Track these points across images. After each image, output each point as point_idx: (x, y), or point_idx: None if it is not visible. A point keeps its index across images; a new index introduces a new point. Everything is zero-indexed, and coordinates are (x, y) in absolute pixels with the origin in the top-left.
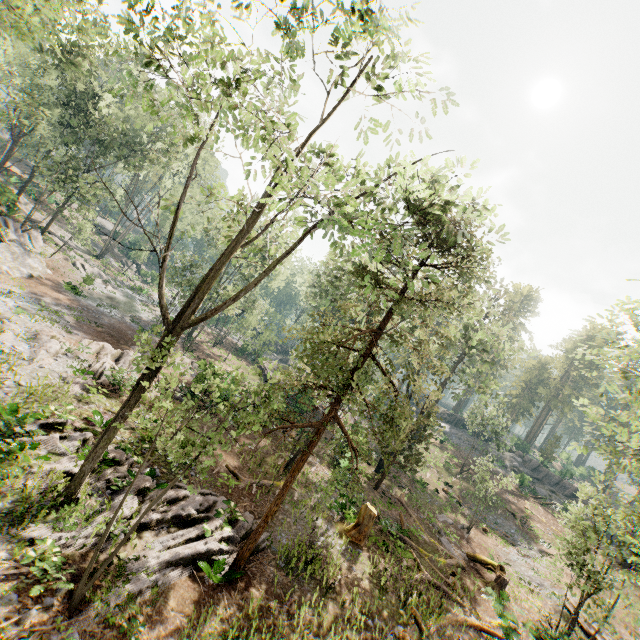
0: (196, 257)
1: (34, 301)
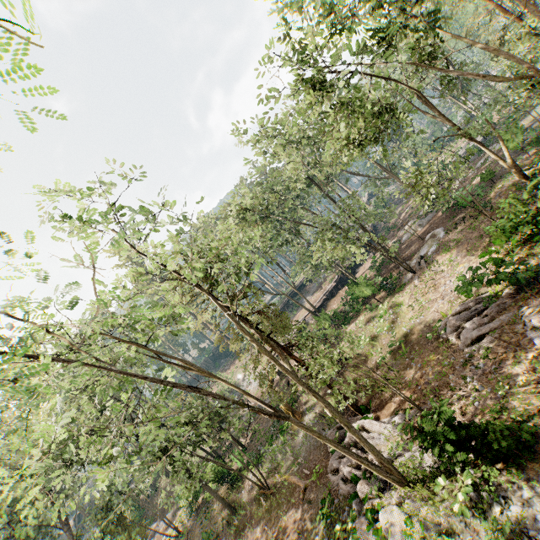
0: None
1: None
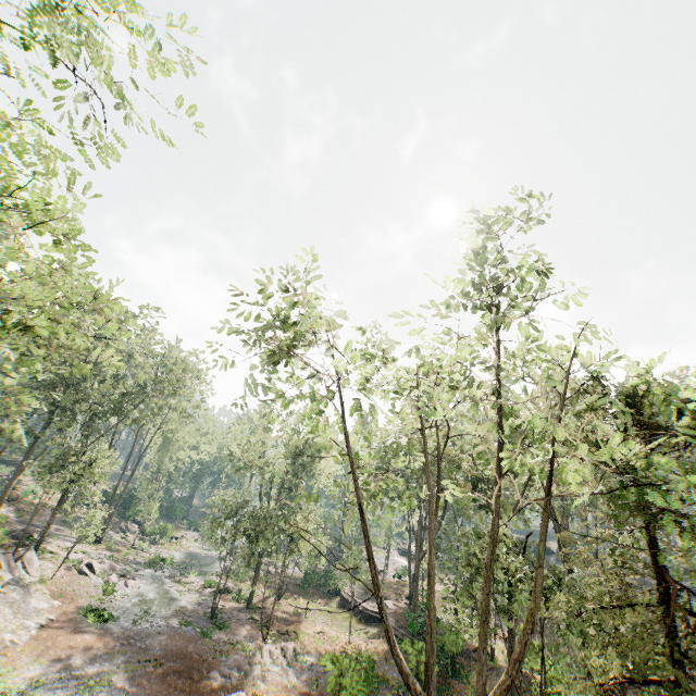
0: (236, 495)
1: (66, 676)
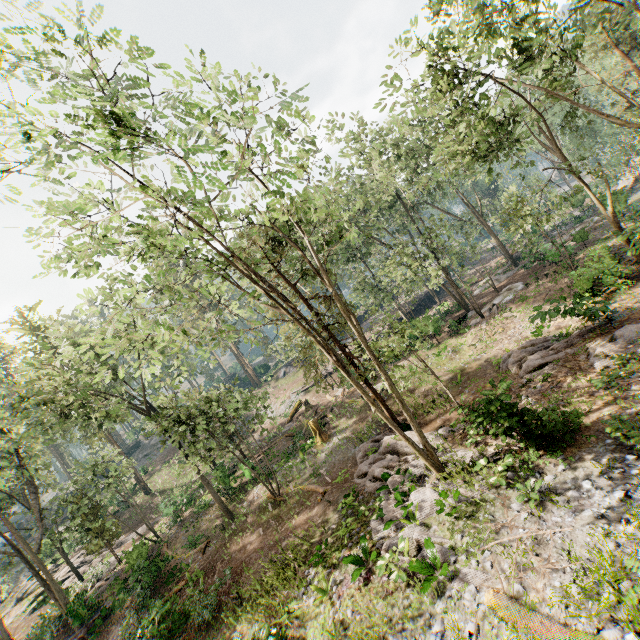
0: None
1: None
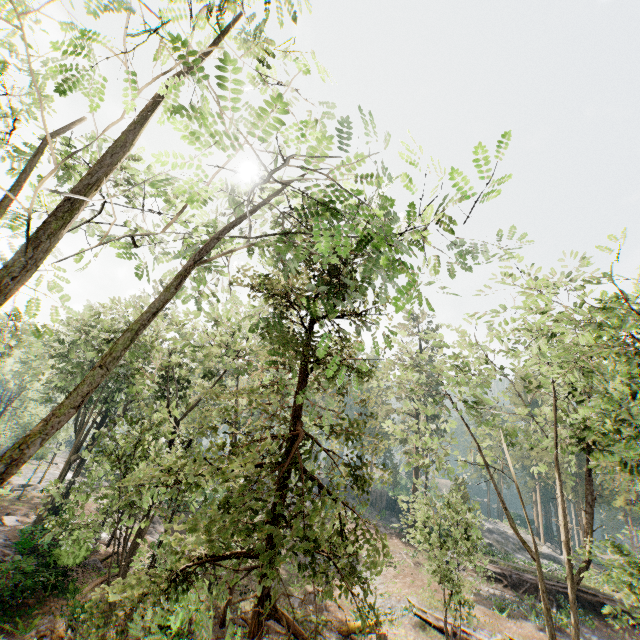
0: None
1: None
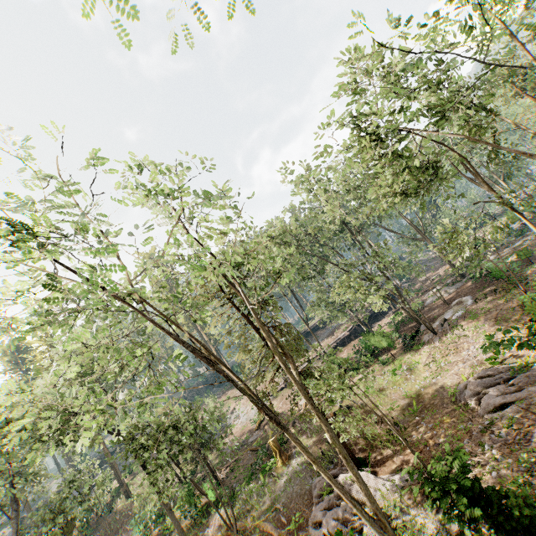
0: None
1: None
